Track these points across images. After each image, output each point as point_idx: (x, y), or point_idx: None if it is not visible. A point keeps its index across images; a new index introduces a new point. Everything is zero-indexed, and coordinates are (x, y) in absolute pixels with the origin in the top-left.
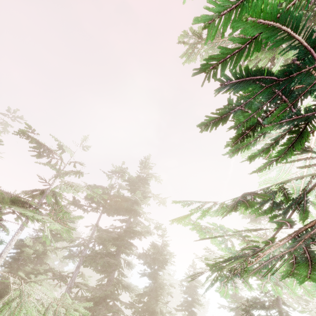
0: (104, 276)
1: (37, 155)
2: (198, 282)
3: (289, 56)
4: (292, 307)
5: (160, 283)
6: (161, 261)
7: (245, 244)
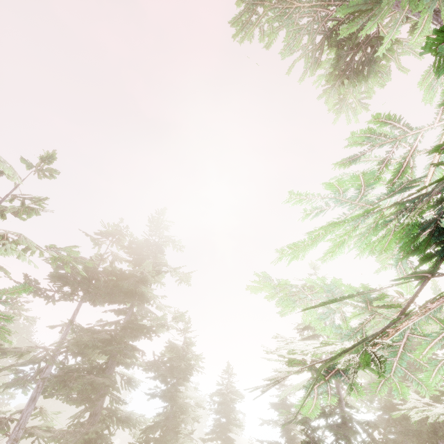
0: (84, 409)
1: None
2: (236, 394)
3: (418, 9)
4: (357, 408)
5: (181, 404)
6: (182, 370)
7: (356, 317)
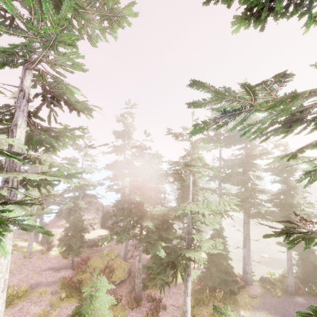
0: (241, 187)
1: (176, 138)
2: None
3: None
4: None
5: (292, 185)
6: (289, 170)
7: None
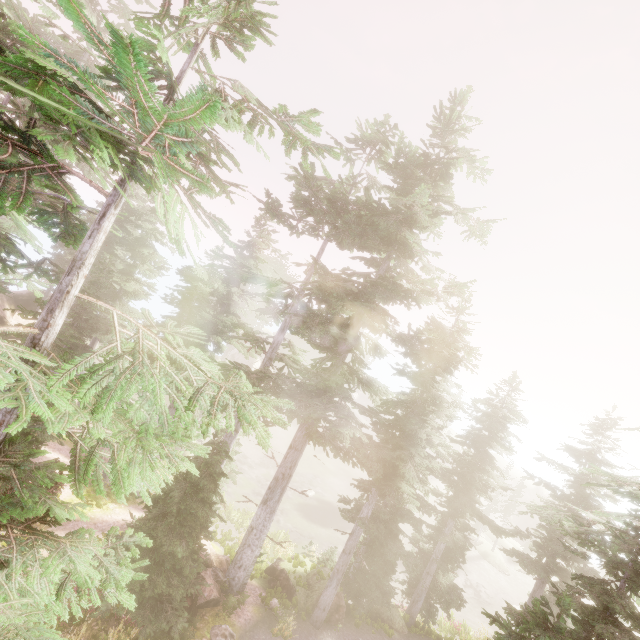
0: (326, 357)
1: None
2: (514, 414)
3: None
4: None
5: (434, 395)
6: (444, 358)
7: None
